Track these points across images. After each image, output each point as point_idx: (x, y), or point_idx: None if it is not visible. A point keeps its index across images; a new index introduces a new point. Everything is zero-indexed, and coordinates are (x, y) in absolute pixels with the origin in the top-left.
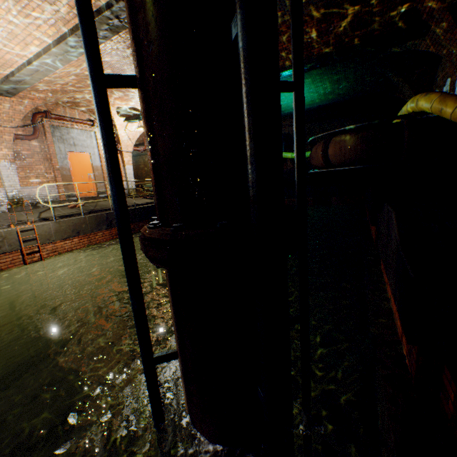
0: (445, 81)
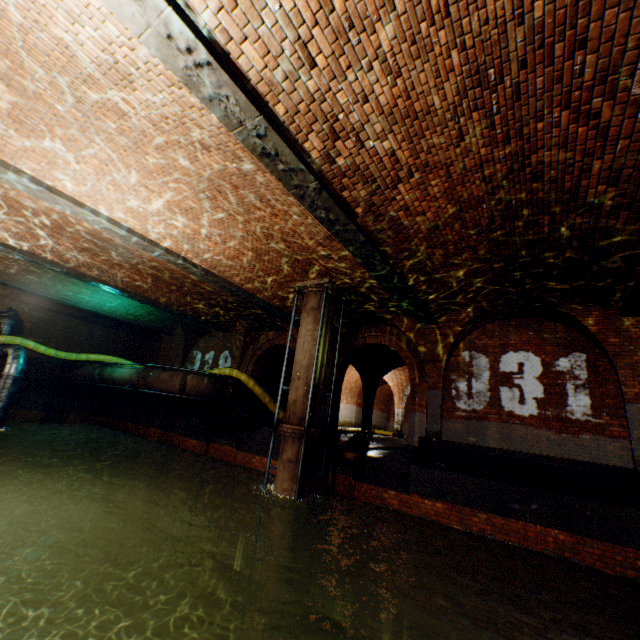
0: (210, 351)
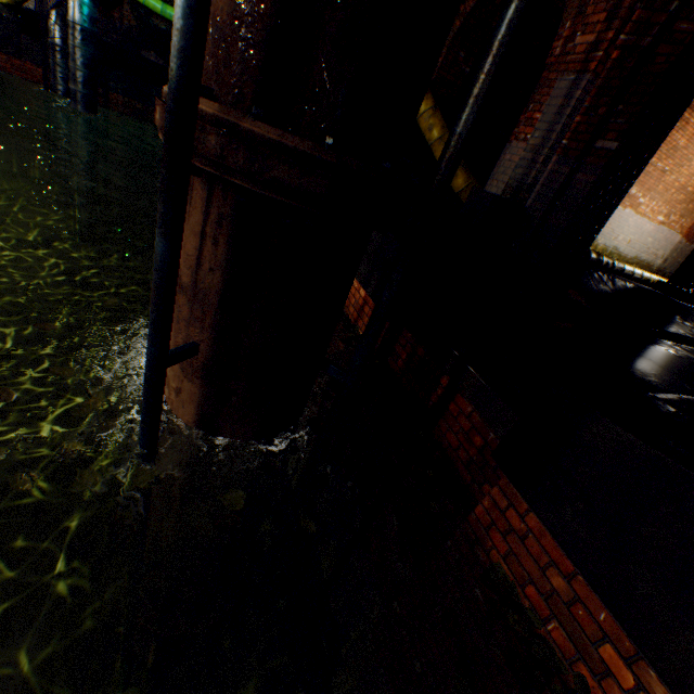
0: None
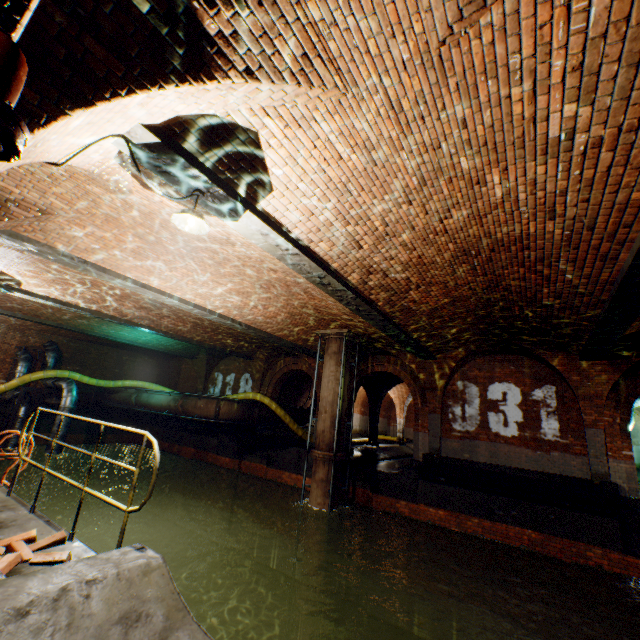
0: (231, 373)
